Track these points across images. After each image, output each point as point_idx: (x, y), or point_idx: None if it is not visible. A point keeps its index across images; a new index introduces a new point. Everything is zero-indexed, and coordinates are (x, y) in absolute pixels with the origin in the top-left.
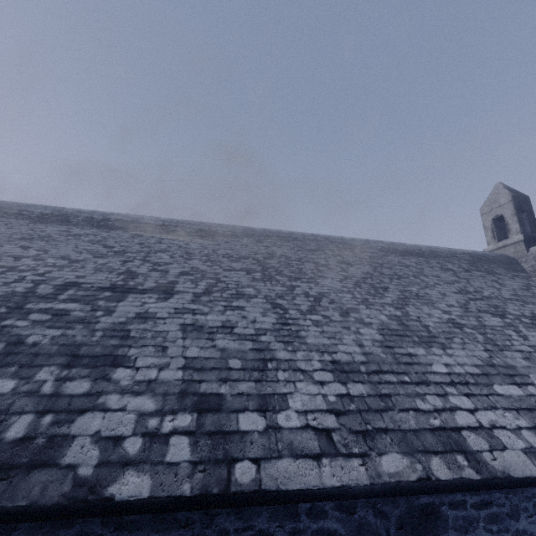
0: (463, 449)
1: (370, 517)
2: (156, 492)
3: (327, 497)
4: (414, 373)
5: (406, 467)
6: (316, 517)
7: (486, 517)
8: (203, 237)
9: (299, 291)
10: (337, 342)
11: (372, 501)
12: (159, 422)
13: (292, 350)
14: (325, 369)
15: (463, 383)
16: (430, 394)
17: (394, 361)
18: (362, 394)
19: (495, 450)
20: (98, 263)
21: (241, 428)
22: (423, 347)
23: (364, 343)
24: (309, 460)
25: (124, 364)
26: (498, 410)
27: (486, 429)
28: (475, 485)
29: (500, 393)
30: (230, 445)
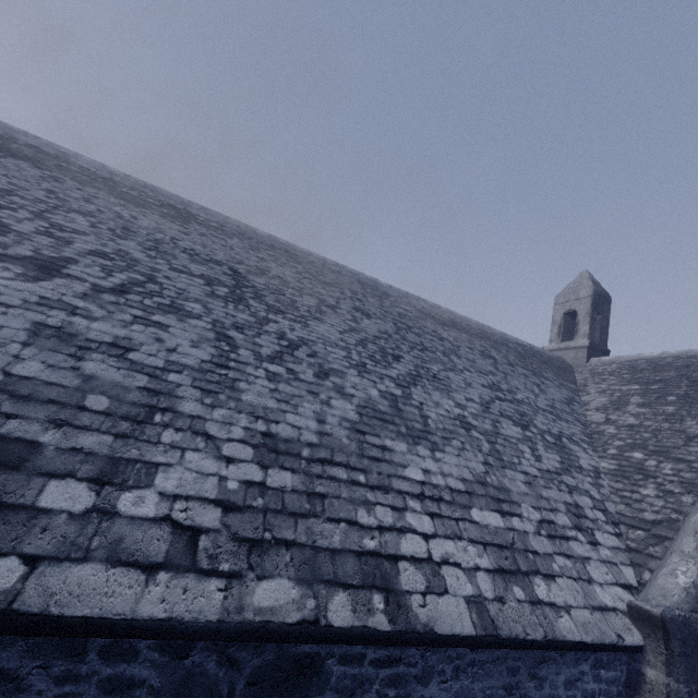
0: (389, 586)
1: (211, 665)
2: None
3: (137, 633)
4: (377, 473)
5: (291, 602)
6: (116, 657)
7: (385, 679)
8: (169, 217)
9: (273, 328)
10: (289, 410)
11: (223, 642)
12: None
13: (211, 404)
14: (247, 442)
15: (435, 498)
16: (382, 505)
17: (358, 452)
18: (284, 486)
19: (431, 594)
20: None
21: (41, 503)
22: (407, 442)
23: (328, 419)
24: (135, 571)
25: None
26: (462, 542)
27: (434, 563)
28: (381, 638)
29: (475, 519)
30: None
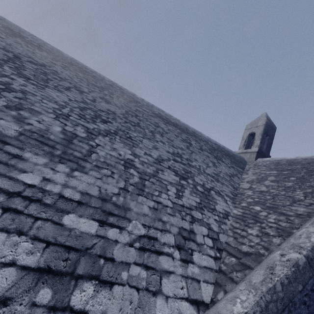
0: None
1: None
2: None
3: None
4: None
5: None
6: None
7: None
8: (1, 31)
9: (3, 79)
10: None
11: None
12: None
13: None
14: None
15: (32, 199)
16: None
17: None
18: None
19: None
20: None
21: None
22: (51, 159)
23: None
24: None
25: None
26: (20, 237)
27: None
28: None
29: (63, 222)
30: None
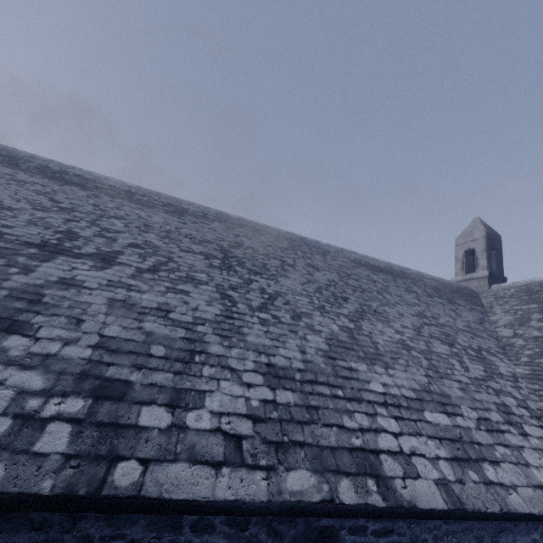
0: (377, 473)
1: (262, 535)
2: (5, 487)
3: (216, 511)
4: (350, 388)
5: (312, 487)
6: (201, 530)
7: None
8: (171, 212)
9: (256, 286)
10: (279, 345)
11: (268, 518)
12: (41, 404)
13: (228, 346)
14: (257, 371)
15: (396, 405)
16: (359, 412)
17: (333, 373)
18: (289, 402)
19: (408, 478)
20: (35, 216)
21: (140, 422)
22: (366, 363)
23: (307, 350)
24: (207, 467)
25: (22, 332)
26: (422, 437)
27: (405, 455)
28: (378, 512)
29: (429, 420)
30: (120, 441)
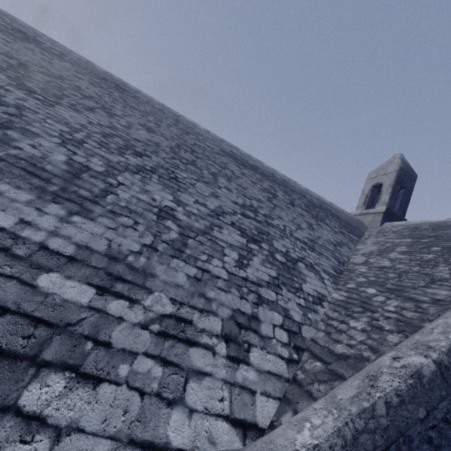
0: None
1: None
2: None
3: None
4: None
5: None
6: None
7: None
8: (9, 33)
9: None
10: None
11: None
12: None
13: None
14: None
15: None
16: None
17: None
18: None
19: None
20: None
21: None
22: (40, 196)
23: None
24: None
25: None
26: None
27: None
28: None
29: (38, 283)
30: None
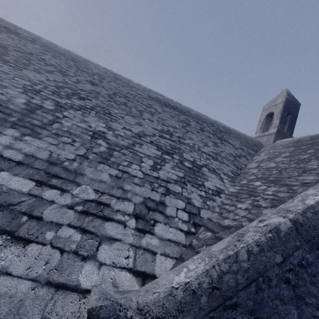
0: None
1: None
2: None
3: None
4: None
5: None
6: None
7: None
8: None
9: None
10: None
11: None
12: None
13: None
14: None
15: None
16: None
17: None
18: None
19: None
20: None
21: None
22: (2, 124)
23: None
24: None
25: None
26: None
27: None
28: None
29: None
30: None
